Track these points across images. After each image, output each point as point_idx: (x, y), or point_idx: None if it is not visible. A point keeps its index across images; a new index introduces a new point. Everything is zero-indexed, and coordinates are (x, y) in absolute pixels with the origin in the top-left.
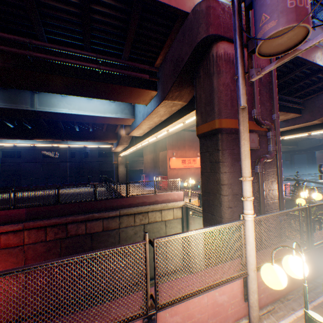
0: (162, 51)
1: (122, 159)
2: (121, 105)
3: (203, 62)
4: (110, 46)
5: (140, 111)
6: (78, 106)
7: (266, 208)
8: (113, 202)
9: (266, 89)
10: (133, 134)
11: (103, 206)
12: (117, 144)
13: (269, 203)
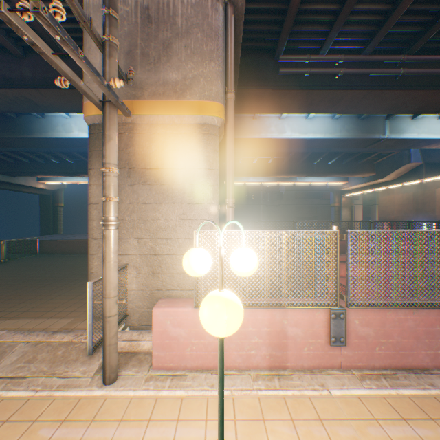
0: None
1: (345, 201)
2: None
3: None
4: None
5: None
6: (426, 129)
7: None
8: None
9: None
10: None
11: None
12: (375, 179)
13: None
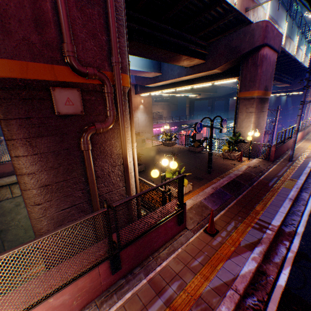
0: None
1: None
2: None
3: None
4: None
5: None
6: None
7: (111, 188)
8: None
9: (101, 8)
10: None
11: None
12: None
13: (115, 181)
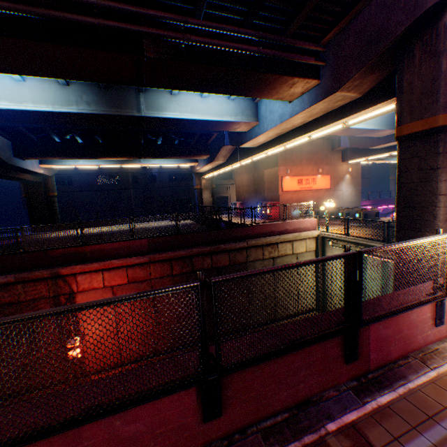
0: (343, 20)
1: (207, 183)
2: (241, 104)
3: (422, 36)
4: (272, 18)
5: (273, 111)
6: (190, 107)
7: None
8: (238, 232)
9: None
10: (247, 145)
11: (227, 237)
12: (210, 161)
13: None
